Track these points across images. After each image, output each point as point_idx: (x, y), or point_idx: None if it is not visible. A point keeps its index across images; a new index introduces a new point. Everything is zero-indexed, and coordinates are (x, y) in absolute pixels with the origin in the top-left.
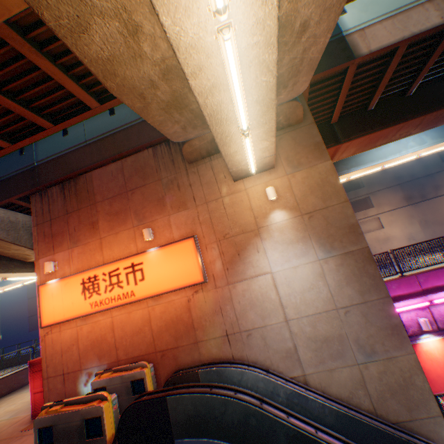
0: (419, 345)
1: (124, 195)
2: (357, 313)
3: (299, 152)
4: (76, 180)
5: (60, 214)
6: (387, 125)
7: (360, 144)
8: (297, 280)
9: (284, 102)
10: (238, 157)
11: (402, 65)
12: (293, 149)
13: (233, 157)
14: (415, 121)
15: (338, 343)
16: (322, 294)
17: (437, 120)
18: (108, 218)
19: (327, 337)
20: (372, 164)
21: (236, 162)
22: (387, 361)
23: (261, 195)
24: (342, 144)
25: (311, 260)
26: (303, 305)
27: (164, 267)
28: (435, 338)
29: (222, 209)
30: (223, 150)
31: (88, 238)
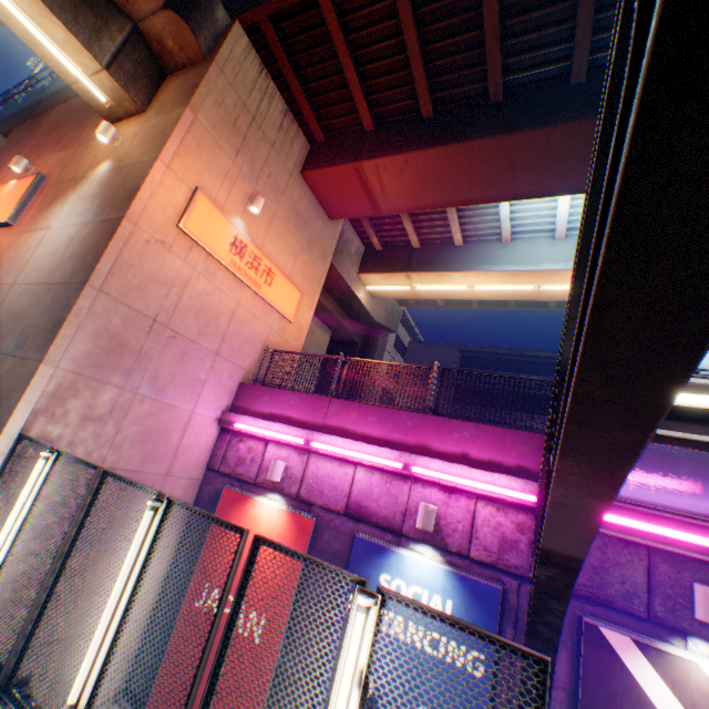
0: (254, 502)
1: (53, 132)
2: (54, 296)
3: (176, 97)
4: (46, 115)
5: (16, 145)
6: (435, 144)
7: (406, 179)
8: (56, 243)
9: (157, 10)
10: (51, 54)
11: (446, 22)
12: (175, 93)
13: (43, 51)
14: (489, 148)
15: (17, 323)
16: (55, 264)
17: (556, 167)
18: (29, 152)
19: (18, 314)
20: (506, 268)
21: (61, 67)
22: (22, 361)
23: (114, 143)
24: (360, 163)
25: (81, 223)
26: (36, 272)
27: (5, 201)
28: (280, 504)
29: (83, 155)
30: (10, 25)
31: (7, 170)
